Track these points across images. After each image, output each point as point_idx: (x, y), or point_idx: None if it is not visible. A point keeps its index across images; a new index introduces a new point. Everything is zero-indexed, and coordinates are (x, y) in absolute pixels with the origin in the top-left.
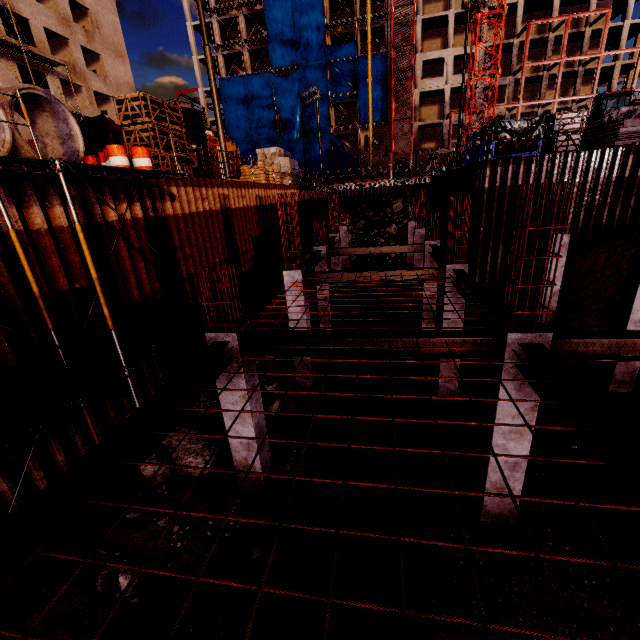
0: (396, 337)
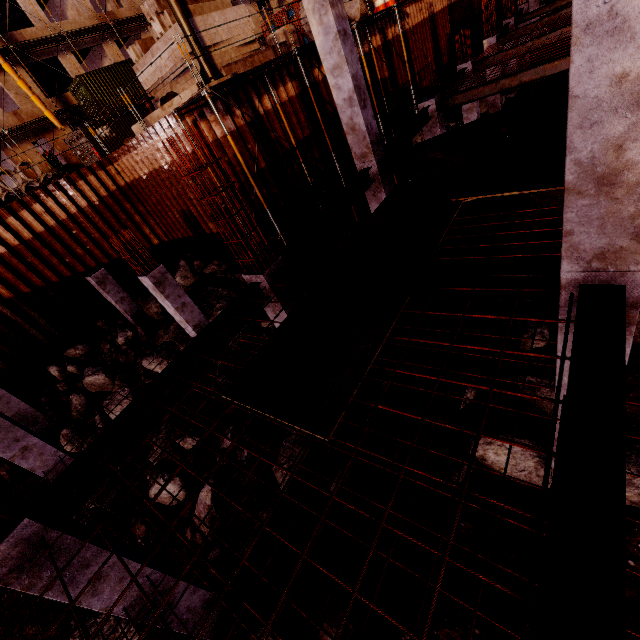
0: (550, 33)
